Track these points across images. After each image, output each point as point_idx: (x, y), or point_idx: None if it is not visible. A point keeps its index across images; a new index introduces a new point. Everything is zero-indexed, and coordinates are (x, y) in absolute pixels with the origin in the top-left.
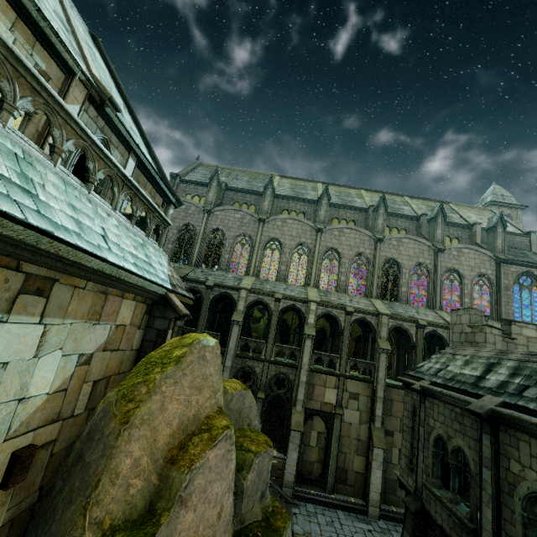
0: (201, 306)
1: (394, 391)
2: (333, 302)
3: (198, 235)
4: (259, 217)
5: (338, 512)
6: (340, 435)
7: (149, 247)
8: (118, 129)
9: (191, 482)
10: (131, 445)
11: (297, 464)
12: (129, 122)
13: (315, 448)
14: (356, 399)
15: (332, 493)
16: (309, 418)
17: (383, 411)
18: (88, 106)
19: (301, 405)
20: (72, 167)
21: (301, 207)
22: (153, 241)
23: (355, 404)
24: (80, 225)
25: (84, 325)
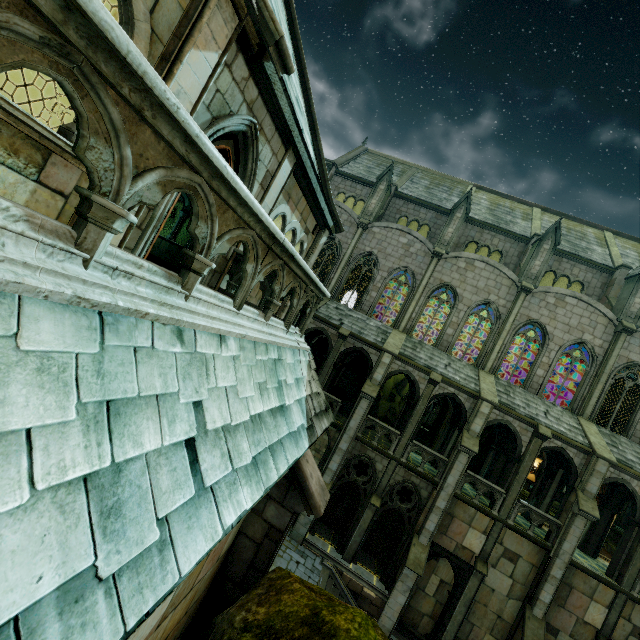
0: (326, 358)
1: (581, 576)
2: (518, 410)
3: (343, 256)
4: (435, 250)
5: None
6: (472, 600)
7: (286, 354)
8: (278, 106)
9: None
10: None
11: (401, 611)
12: (296, 87)
13: (431, 598)
14: (512, 561)
15: None
16: (433, 557)
17: (552, 597)
18: (235, 55)
19: (428, 538)
20: None
21: (500, 243)
22: (293, 329)
23: (509, 566)
24: (116, 486)
25: None
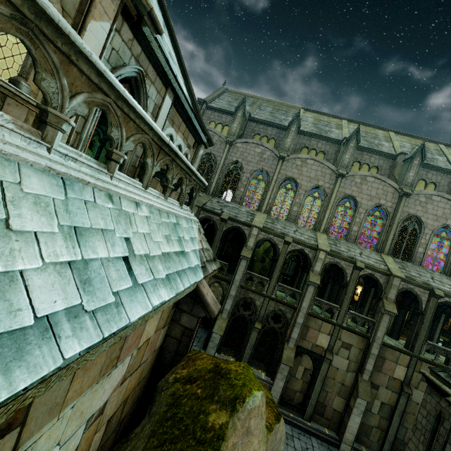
0: (214, 236)
1: (389, 351)
2: (343, 254)
3: (218, 165)
4: (280, 155)
5: (312, 439)
6: (325, 377)
7: (182, 221)
8: (156, 58)
9: None
10: None
11: (282, 391)
12: (168, 45)
13: (300, 380)
14: (347, 349)
15: (309, 421)
16: (298, 354)
17: (373, 366)
18: (121, 23)
19: (294, 343)
20: (100, 110)
21: (322, 146)
22: (185, 207)
23: (346, 352)
24: (86, 271)
25: (94, 388)
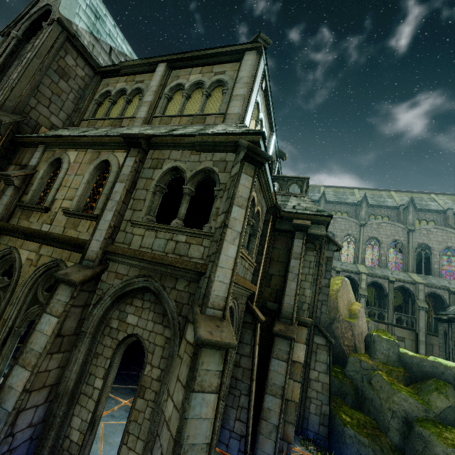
0: None
1: (434, 338)
2: (378, 274)
3: None
4: None
5: None
6: None
7: None
8: None
9: (359, 313)
10: (340, 302)
11: None
12: None
13: None
14: (402, 341)
15: None
16: None
17: (425, 351)
18: None
19: None
20: None
21: (344, 208)
22: None
23: (402, 344)
24: None
25: None
